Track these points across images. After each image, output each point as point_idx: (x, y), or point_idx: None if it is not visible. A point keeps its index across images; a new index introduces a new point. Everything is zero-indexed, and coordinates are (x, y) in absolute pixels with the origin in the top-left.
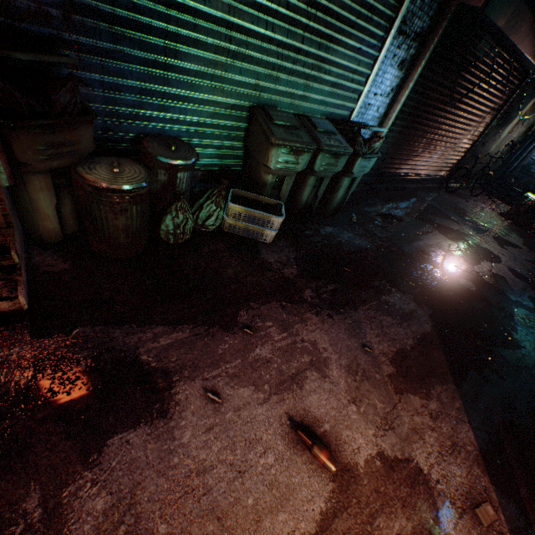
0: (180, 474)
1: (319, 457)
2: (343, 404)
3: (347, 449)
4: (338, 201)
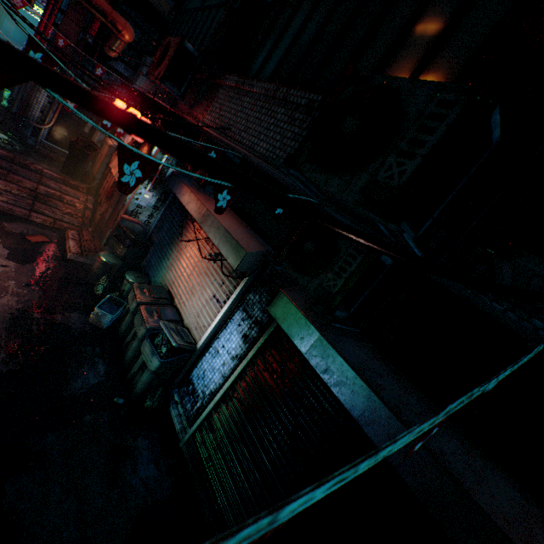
0: None
1: None
2: None
3: None
4: (133, 374)
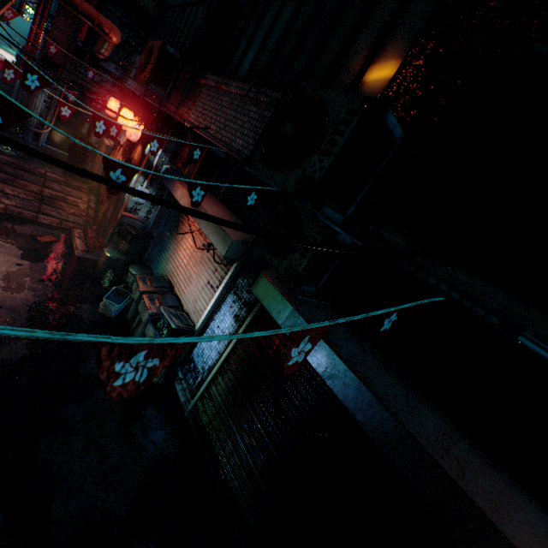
0: (2, 253)
1: None
2: None
3: None
4: None
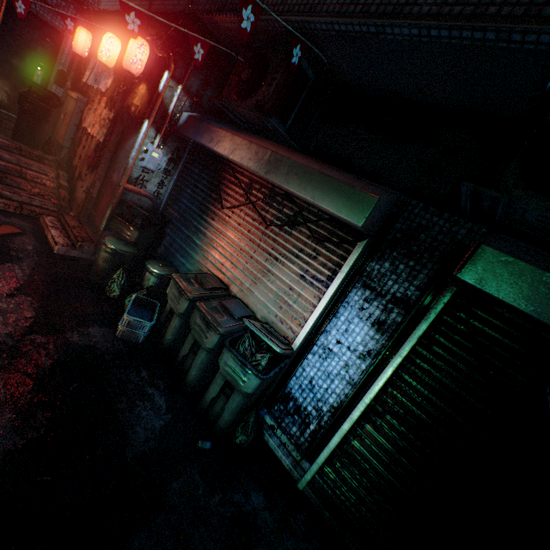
0: None
1: None
2: None
3: None
4: (209, 401)
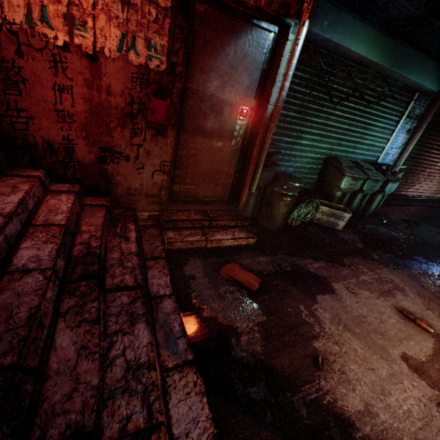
0: (353, 315)
1: (421, 324)
2: (422, 309)
3: (434, 327)
4: (373, 209)
